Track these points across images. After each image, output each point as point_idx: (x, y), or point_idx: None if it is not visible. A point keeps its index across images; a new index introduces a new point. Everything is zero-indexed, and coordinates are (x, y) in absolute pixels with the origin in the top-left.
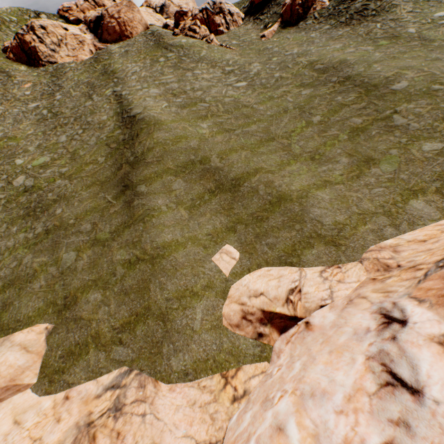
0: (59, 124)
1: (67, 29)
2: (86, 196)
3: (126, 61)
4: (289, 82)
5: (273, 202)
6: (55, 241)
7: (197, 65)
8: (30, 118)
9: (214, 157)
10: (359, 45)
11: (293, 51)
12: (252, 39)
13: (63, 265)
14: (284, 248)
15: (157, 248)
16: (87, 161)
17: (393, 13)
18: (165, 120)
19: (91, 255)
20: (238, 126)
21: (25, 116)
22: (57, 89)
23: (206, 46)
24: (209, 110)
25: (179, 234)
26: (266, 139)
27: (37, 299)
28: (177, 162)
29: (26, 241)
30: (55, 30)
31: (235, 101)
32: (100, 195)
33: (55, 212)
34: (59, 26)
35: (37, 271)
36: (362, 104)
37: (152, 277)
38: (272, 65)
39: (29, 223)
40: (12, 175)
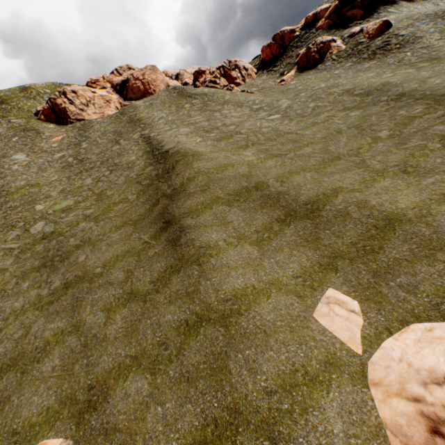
0: (84, 169)
1: (95, 92)
2: (116, 238)
3: (151, 110)
4: (329, 109)
5: (381, 226)
6: (75, 298)
7: (223, 107)
8: (55, 166)
9: (271, 181)
10: (395, 70)
11: (320, 86)
12: (271, 84)
13: (86, 332)
14: (434, 290)
15: (226, 300)
16: (116, 200)
17: (420, 43)
18: (203, 151)
19: (127, 316)
20: (288, 150)
21: (50, 164)
22: (84, 139)
23: (228, 92)
24: (248, 140)
25: (253, 277)
26: (330, 159)
27: (46, 390)
28: (228, 190)
29: (38, 299)
30: (84, 94)
31: (274, 130)
32: (133, 236)
33: (77, 260)
34: (88, 90)
35: (50, 343)
36: (438, 112)
37: (229, 348)
38: (302, 99)
39: (44, 276)
40: (30, 221)
